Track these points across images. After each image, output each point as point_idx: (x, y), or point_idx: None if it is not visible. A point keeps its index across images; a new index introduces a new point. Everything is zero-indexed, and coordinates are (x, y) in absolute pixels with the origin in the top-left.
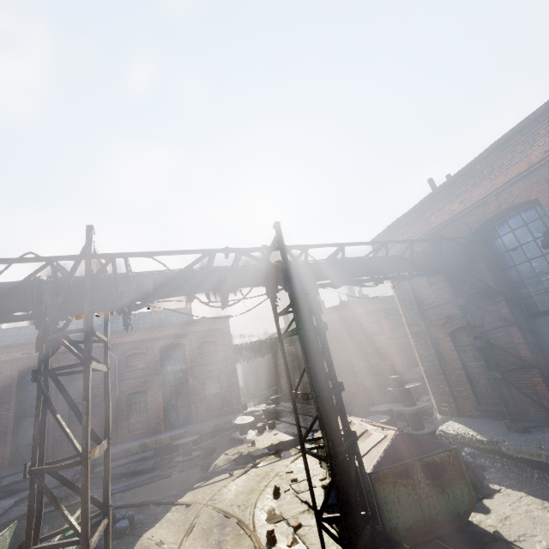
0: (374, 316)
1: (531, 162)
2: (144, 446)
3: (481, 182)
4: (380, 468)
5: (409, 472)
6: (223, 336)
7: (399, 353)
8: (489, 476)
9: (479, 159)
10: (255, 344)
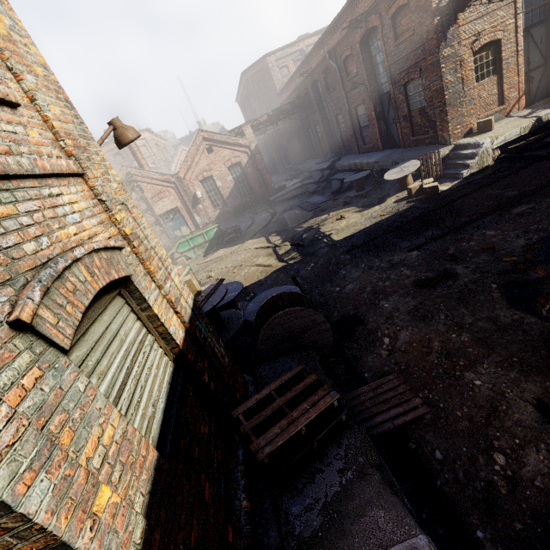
0: None
1: None
2: (356, 166)
3: None
4: None
5: None
6: None
7: None
8: None
9: None
10: None
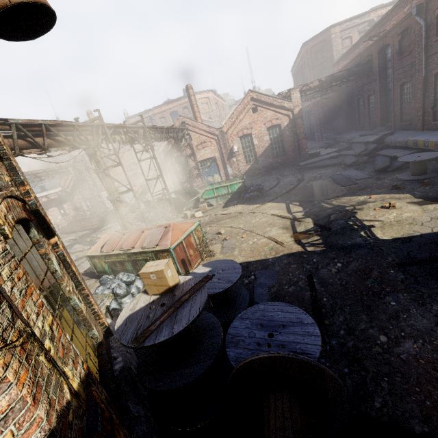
0: None
1: None
2: (416, 144)
3: None
4: None
5: None
6: None
7: None
8: None
9: None
10: None
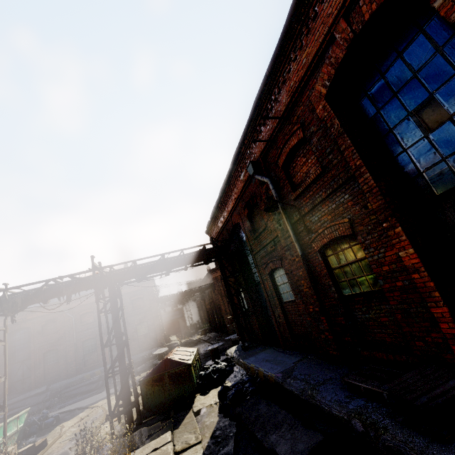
0: None
1: (233, 203)
2: (93, 375)
3: (225, 208)
4: (146, 378)
5: (161, 378)
6: (148, 293)
7: None
8: (230, 376)
9: (219, 196)
10: (174, 296)
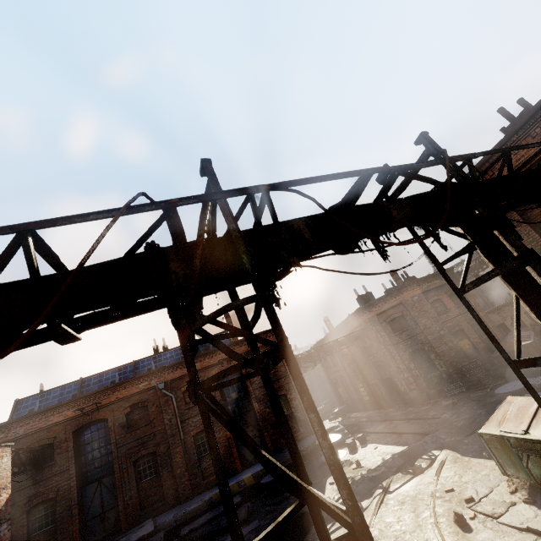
0: (434, 295)
1: None
2: None
3: None
4: None
5: None
6: None
7: (474, 329)
8: None
9: None
10: (312, 352)
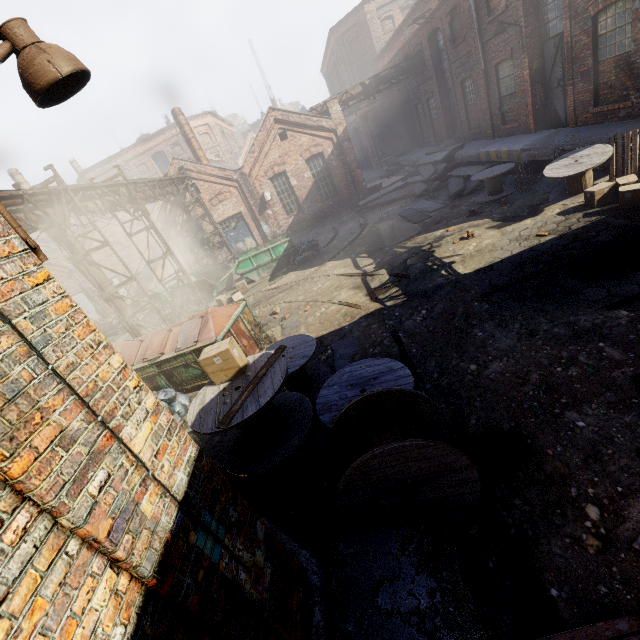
0: None
1: None
2: (488, 156)
3: None
4: None
5: None
6: None
7: None
8: None
9: None
10: None
